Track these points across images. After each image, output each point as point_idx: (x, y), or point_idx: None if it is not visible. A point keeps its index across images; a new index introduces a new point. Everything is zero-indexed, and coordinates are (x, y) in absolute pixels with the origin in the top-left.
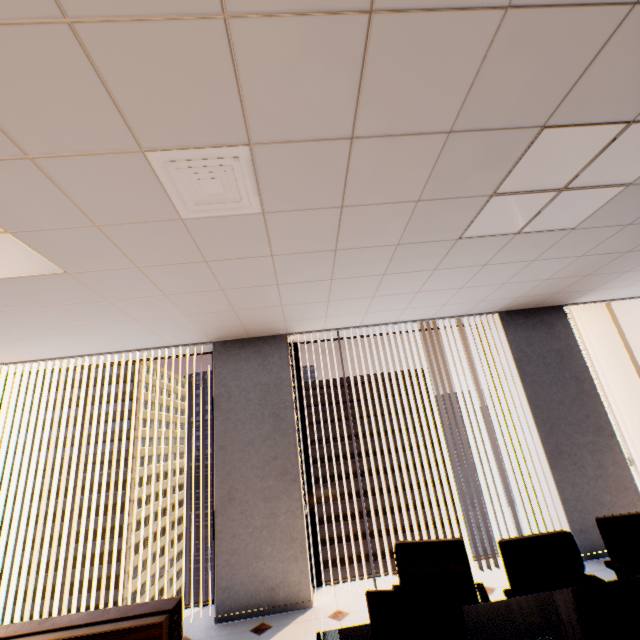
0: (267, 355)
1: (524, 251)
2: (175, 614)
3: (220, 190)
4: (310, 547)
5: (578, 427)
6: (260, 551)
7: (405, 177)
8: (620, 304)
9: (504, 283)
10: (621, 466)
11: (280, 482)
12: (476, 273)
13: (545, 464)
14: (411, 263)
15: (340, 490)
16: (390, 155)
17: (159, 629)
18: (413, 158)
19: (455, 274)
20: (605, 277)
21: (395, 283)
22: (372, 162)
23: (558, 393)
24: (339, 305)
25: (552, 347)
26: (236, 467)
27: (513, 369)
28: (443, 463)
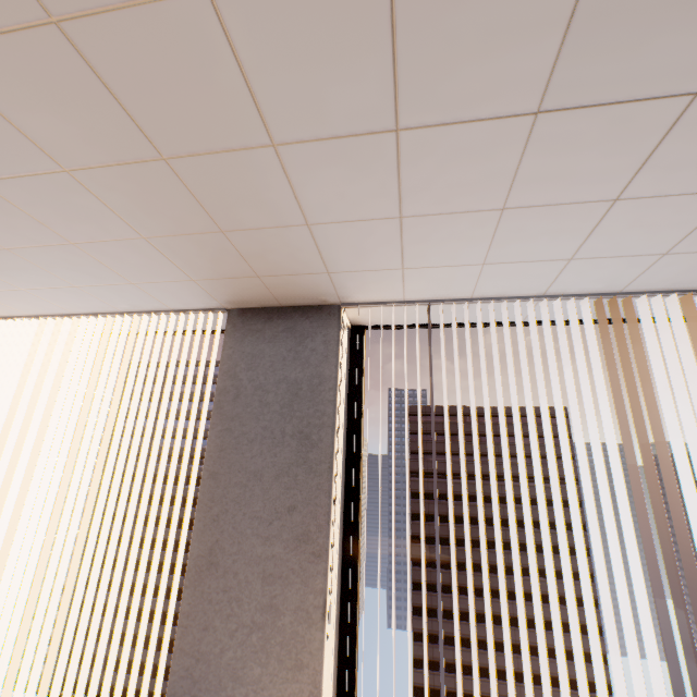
0: (304, 336)
1: None
2: None
3: None
4: (340, 673)
5: None
6: (242, 669)
7: None
8: None
9: None
10: None
11: (293, 553)
12: None
13: None
14: (631, 51)
15: (440, 533)
16: None
17: None
18: None
19: None
20: None
21: (563, 158)
22: None
23: None
24: (426, 234)
25: None
26: (228, 511)
27: None
28: (576, 528)
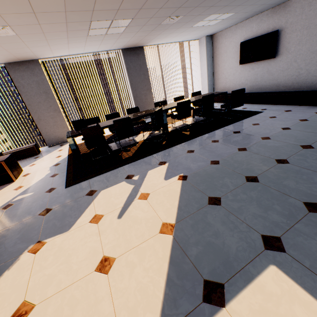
0: (33, 69)
1: (113, 37)
2: (36, 146)
3: (1, 32)
4: (71, 129)
5: (142, 89)
6: (55, 131)
7: (60, 28)
8: (164, 45)
9: (115, 43)
10: (151, 99)
11: (55, 113)
12: (102, 41)
13: (133, 100)
14: (76, 41)
15: None
16: (52, 26)
17: (33, 147)
18: (60, 26)
19: (95, 42)
20: (148, 40)
21: (74, 45)
22: (48, 27)
23: (138, 79)
24: (56, 51)
25: (138, 63)
26: (38, 110)
27: (126, 71)
28: None
